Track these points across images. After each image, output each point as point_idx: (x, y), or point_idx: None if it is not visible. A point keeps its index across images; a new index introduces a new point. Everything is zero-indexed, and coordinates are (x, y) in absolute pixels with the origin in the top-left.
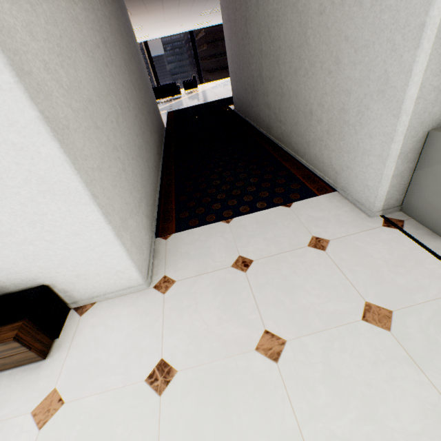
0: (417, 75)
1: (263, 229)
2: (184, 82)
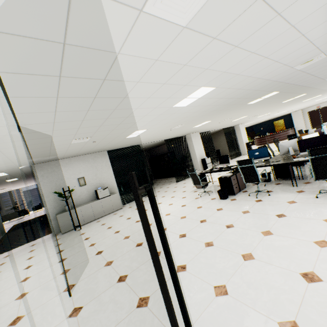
0: (46, 207)
1: (21, 248)
2: (33, 207)
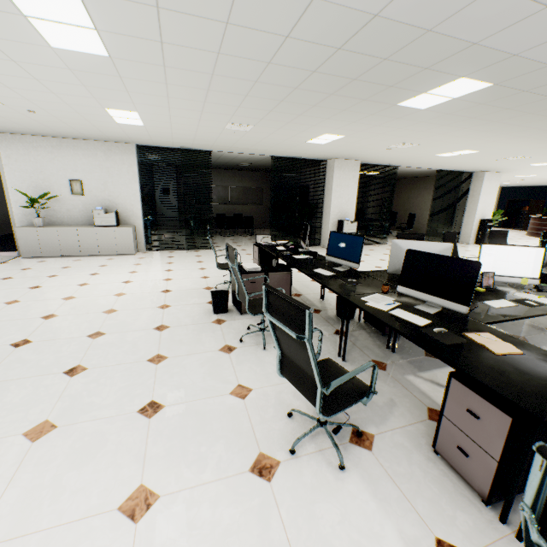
0: (11, 209)
1: None
2: None
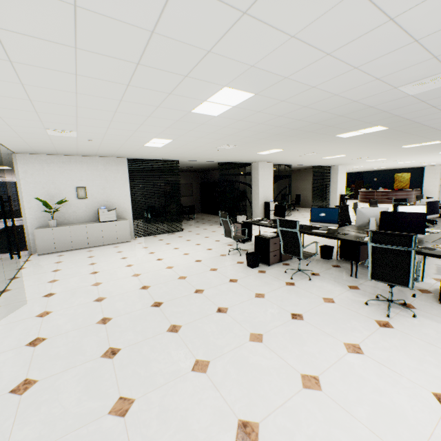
0: (24, 214)
1: None
2: None
